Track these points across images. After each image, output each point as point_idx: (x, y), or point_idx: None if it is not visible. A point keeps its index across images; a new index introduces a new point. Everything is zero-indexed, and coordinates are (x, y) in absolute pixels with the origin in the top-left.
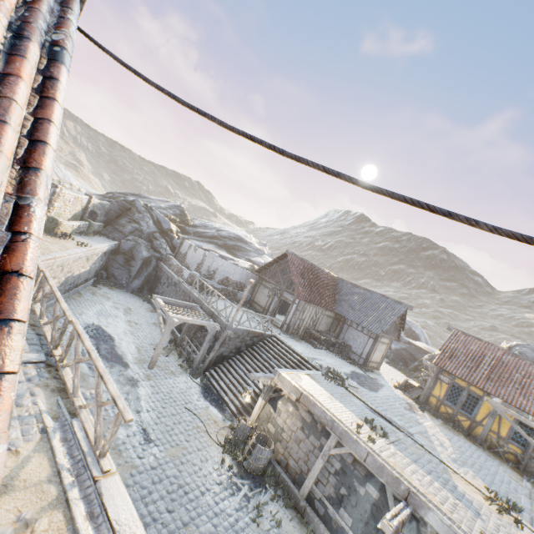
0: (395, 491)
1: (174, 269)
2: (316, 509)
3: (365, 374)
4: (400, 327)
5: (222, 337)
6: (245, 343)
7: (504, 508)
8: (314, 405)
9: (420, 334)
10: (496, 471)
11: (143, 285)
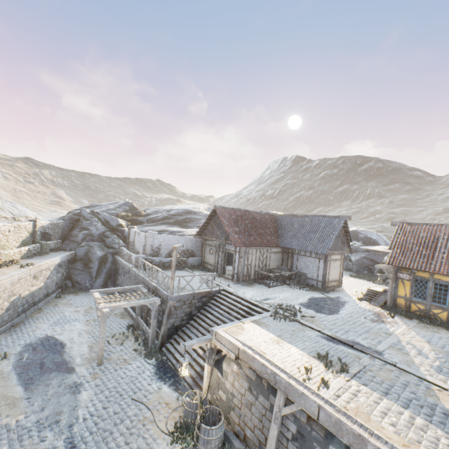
0: None
1: (126, 258)
2: None
3: (325, 296)
4: (347, 239)
5: (166, 309)
6: (195, 306)
7: None
8: (252, 360)
9: (376, 238)
10: None
11: (107, 281)
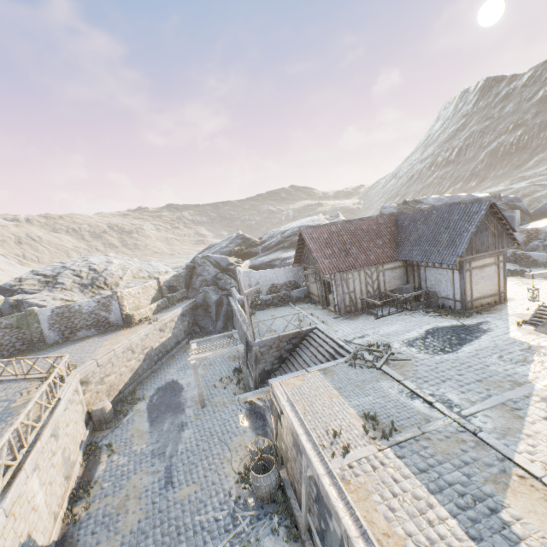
0: (341, 532)
1: (234, 299)
2: (314, 544)
3: (459, 323)
4: (507, 229)
5: (253, 355)
6: (284, 349)
7: None
8: (287, 418)
9: None
10: None
11: (226, 323)
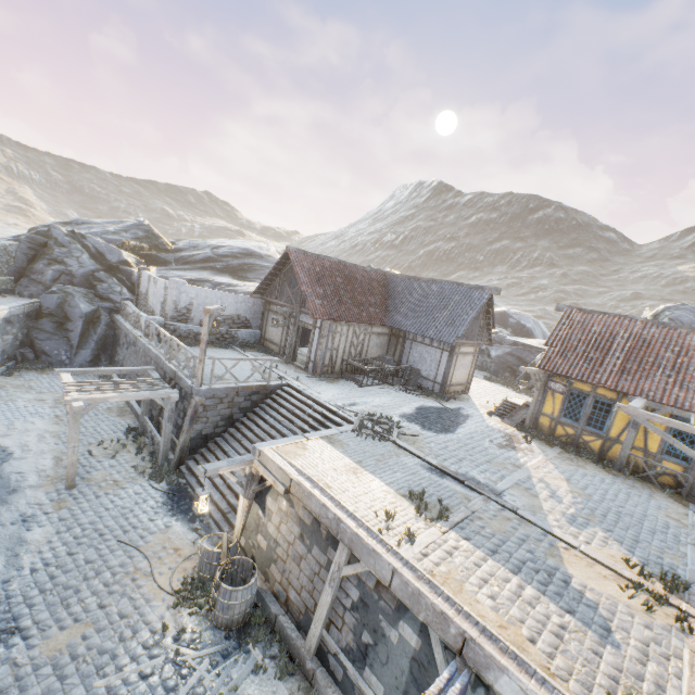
0: (443, 637)
1: (131, 319)
2: (332, 670)
3: (442, 406)
4: (489, 324)
5: (190, 409)
6: (239, 407)
7: (657, 597)
8: (309, 498)
9: (532, 327)
10: (645, 512)
11: (99, 355)
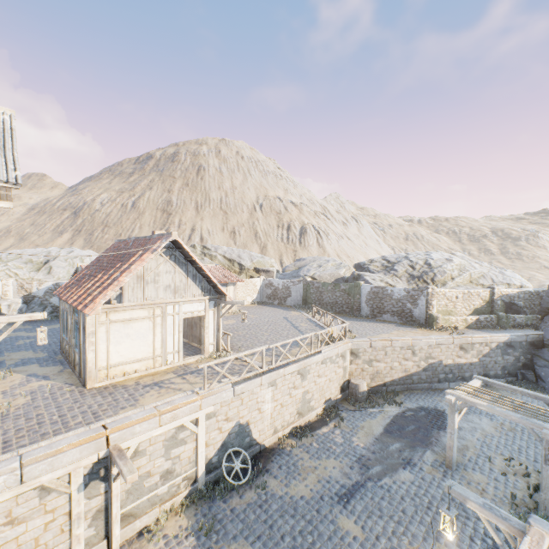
0: None
1: None
2: None
3: None
4: None
5: None
6: None
7: None
8: None
9: None
10: None
11: None
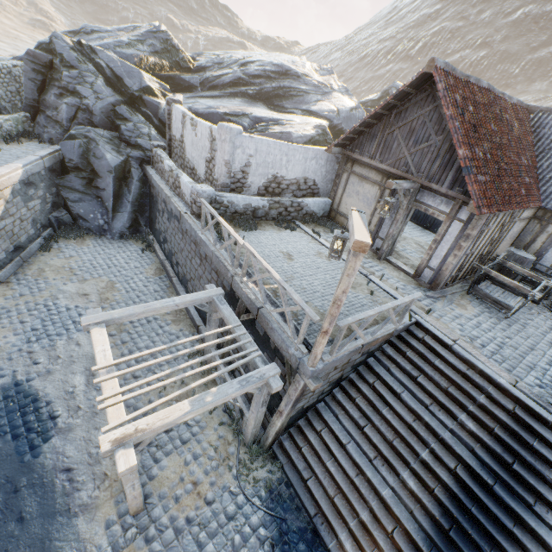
0: None
1: (168, 180)
2: None
3: None
4: None
5: (293, 389)
6: (351, 365)
7: None
8: None
9: None
10: None
11: (137, 218)
